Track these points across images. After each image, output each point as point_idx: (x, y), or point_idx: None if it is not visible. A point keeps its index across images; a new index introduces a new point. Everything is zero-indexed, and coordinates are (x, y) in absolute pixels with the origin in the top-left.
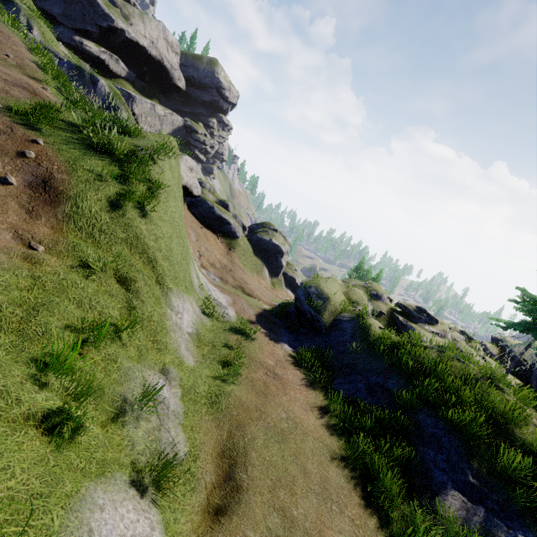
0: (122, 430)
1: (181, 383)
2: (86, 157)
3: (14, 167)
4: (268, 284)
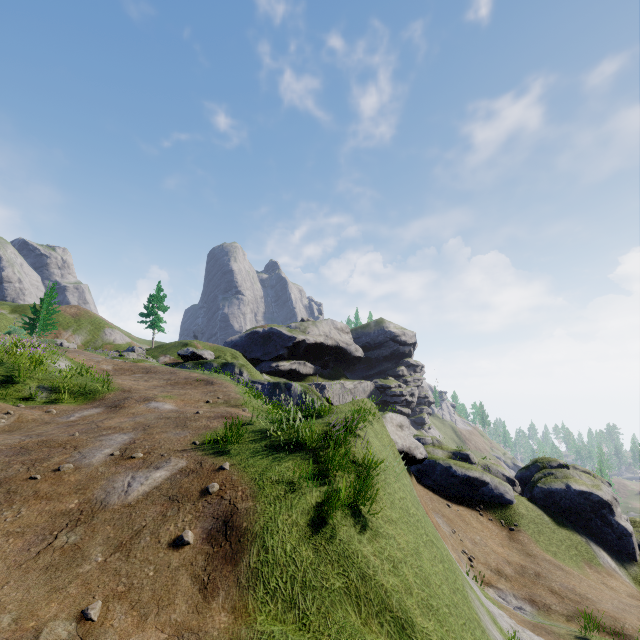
0: None
1: None
2: (274, 463)
3: (195, 514)
4: (628, 586)
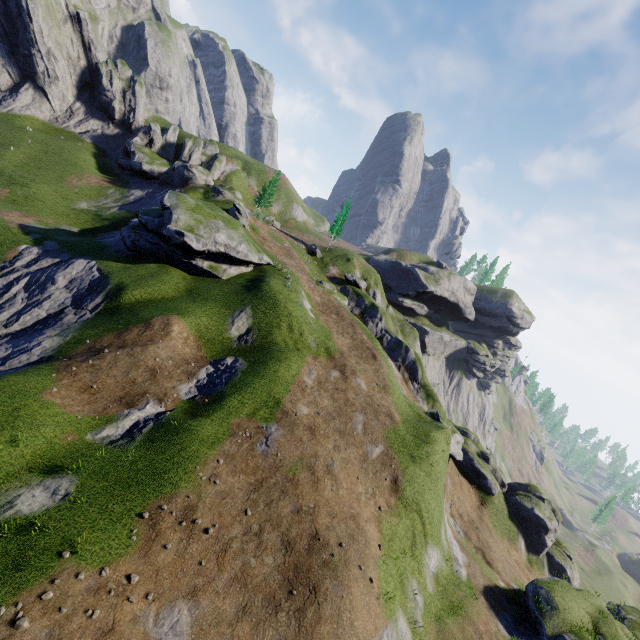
0: (404, 598)
1: (424, 598)
2: (408, 465)
3: (388, 472)
4: (521, 559)
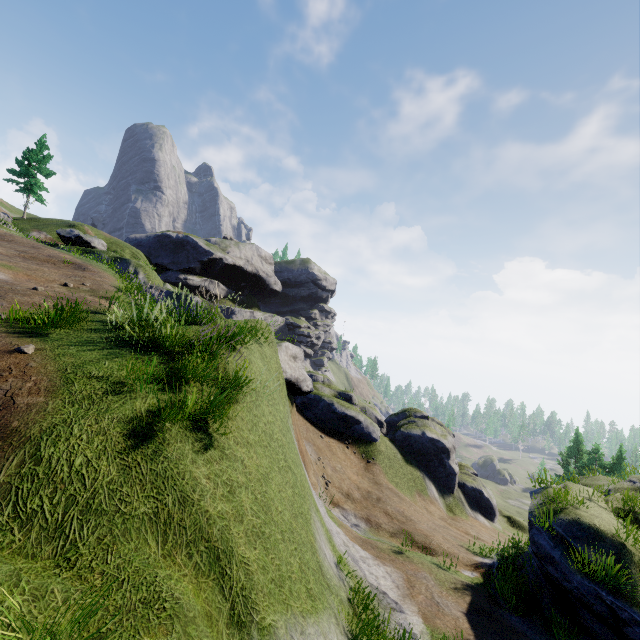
0: None
1: None
2: (105, 358)
3: None
4: (441, 511)
